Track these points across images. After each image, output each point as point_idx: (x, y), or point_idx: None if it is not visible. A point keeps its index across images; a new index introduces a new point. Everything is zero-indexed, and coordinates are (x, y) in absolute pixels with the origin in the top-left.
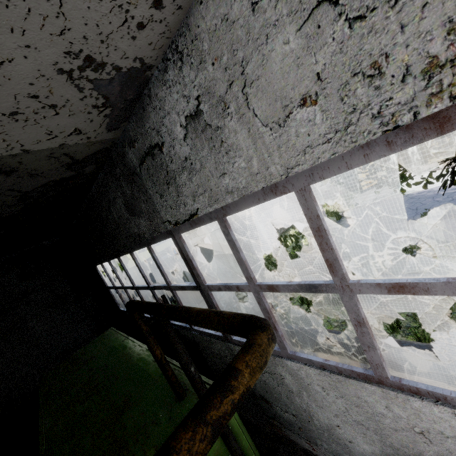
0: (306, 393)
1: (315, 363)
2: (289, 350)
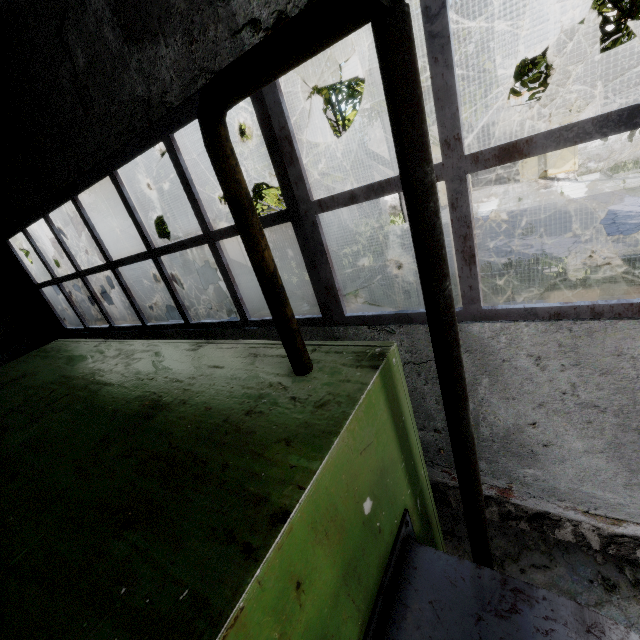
0: (488, 381)
1: (540, 314)
2: (482, 304)
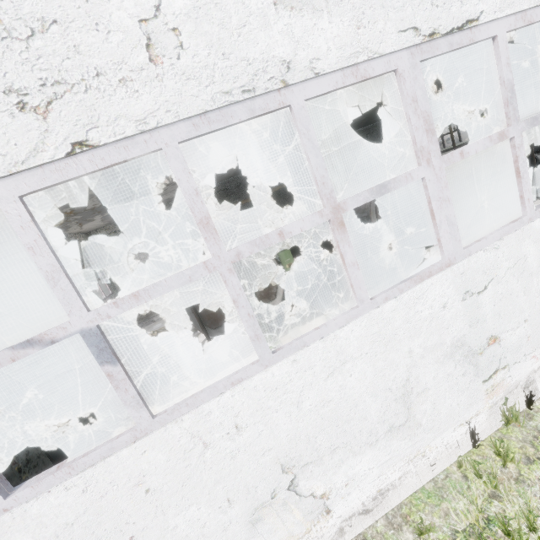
0: None
1: None
2: None
